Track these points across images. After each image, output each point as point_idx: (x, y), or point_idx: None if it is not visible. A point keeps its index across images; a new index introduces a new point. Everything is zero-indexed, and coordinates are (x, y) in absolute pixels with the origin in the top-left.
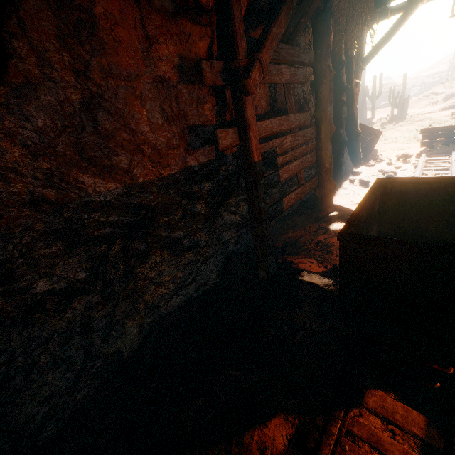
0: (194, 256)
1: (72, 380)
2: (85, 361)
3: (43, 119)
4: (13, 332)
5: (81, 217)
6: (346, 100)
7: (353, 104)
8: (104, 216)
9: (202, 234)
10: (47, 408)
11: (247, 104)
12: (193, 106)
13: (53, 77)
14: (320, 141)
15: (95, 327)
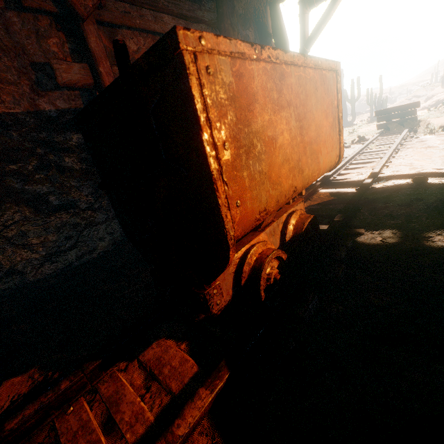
0: (71, 218)
1: None
2: None
3: None
4: None
5: None
6: None
7: None
8: None
9: (81, 194)
10: None
11: (88, 33)
12: (32, 39)
13: None
14: None
15: None
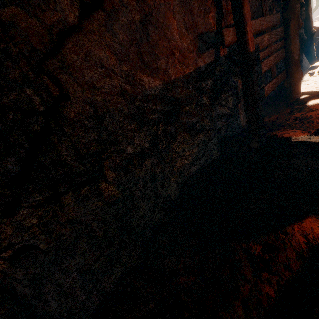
0: (203, 137)
1: (151, 208)
2: (155, 198)
3: (122, 35)
4: (121, 175)
5: (143, 105)
6: None
7: (308, 6)
8: (154, 105)
9: (206, 121)
10: (144, 221)
11: (244, 3)
12: (201, 17)
13: (125, 3)
14: (288, 38)
15: (157, 178)
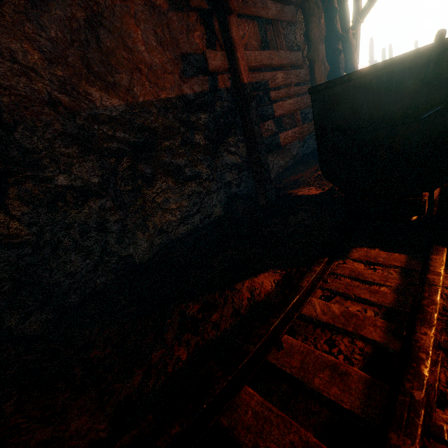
0: (197, 187)
1: (92, 267)
2: (102, 255)
3: (55, 31)
4: (41, 212)
5: (92, 127)
6: (344, 53)
7: (352, 56)
8: (112, 131)
9: (203, 167)
10: (72, 281)
11: (231, 24)
12: (183, 34)
13: None
14: (315, 83)
15: (109, 229)
